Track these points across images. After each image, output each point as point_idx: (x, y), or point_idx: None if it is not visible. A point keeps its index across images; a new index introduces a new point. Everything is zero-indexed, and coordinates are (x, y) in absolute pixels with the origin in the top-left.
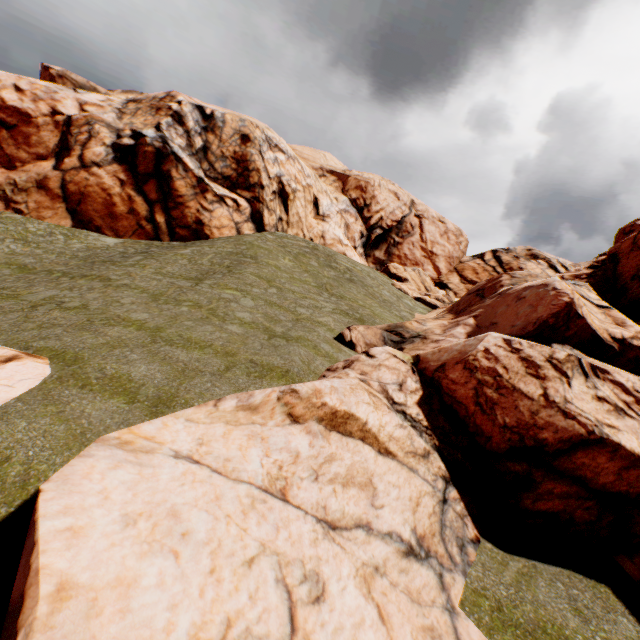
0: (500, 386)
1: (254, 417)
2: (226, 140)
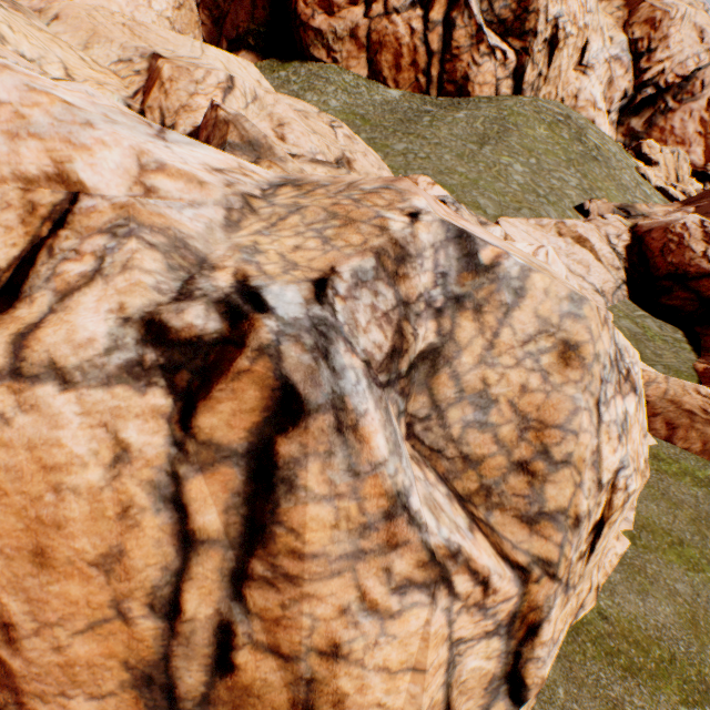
0: (679, 244)
1: (542, 230)
2: None
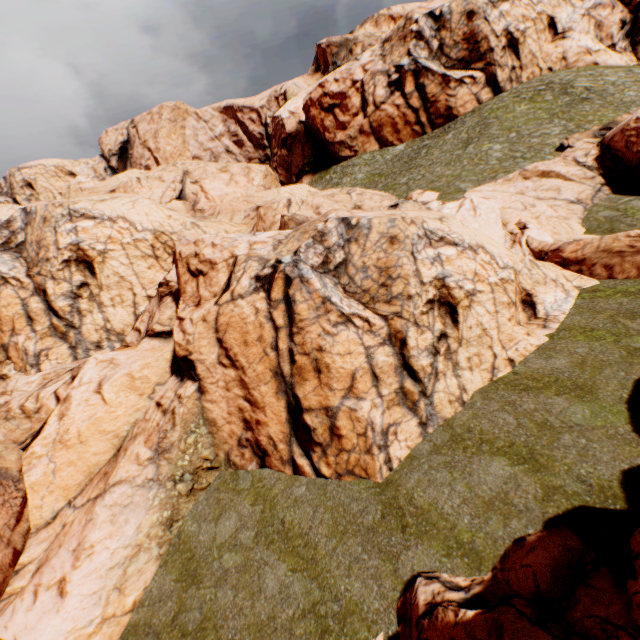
0: (638, 134)
1: (509, 182)
2: (454, 28)
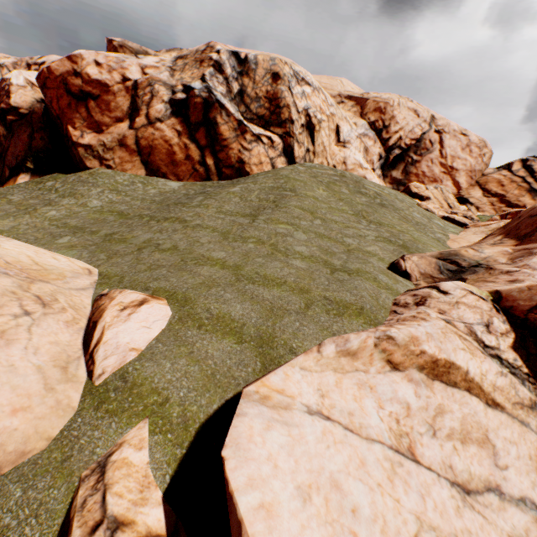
0: None
1: (355, 363)
2: (259, 81)
